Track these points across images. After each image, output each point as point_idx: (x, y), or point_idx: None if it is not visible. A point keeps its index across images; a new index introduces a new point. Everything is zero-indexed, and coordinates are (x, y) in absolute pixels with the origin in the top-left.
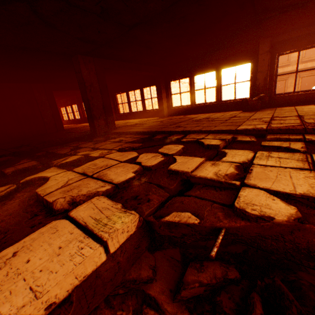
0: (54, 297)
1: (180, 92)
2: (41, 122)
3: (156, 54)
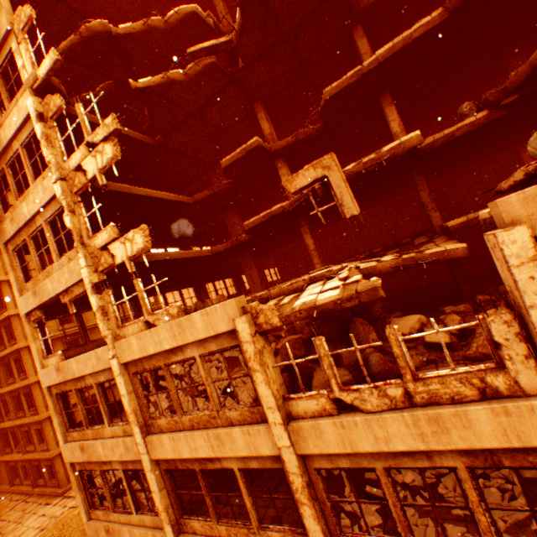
0: None
1: None
2: None
3: None
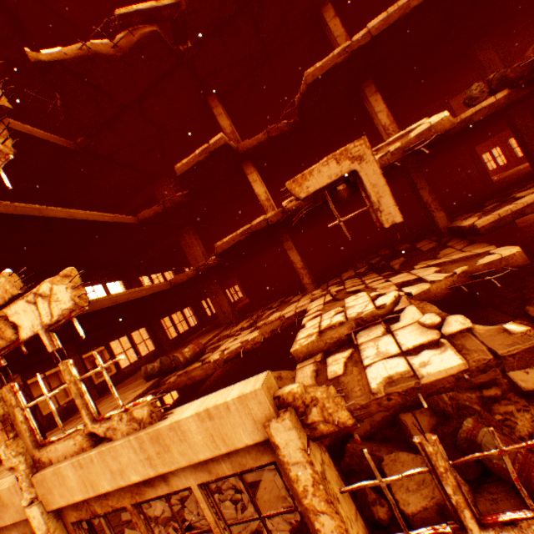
0: (533, 199)
1: None
2: (467, 184)
3: None
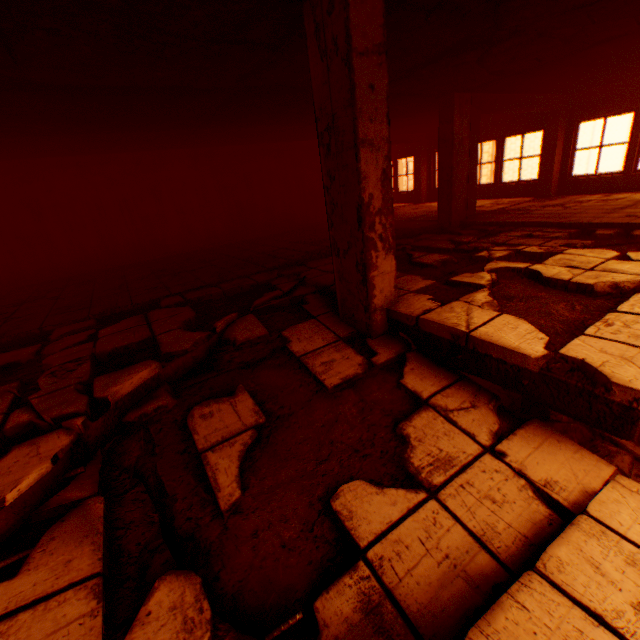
0: None
1: (601, 145)
2: None
3: (588, 74)
